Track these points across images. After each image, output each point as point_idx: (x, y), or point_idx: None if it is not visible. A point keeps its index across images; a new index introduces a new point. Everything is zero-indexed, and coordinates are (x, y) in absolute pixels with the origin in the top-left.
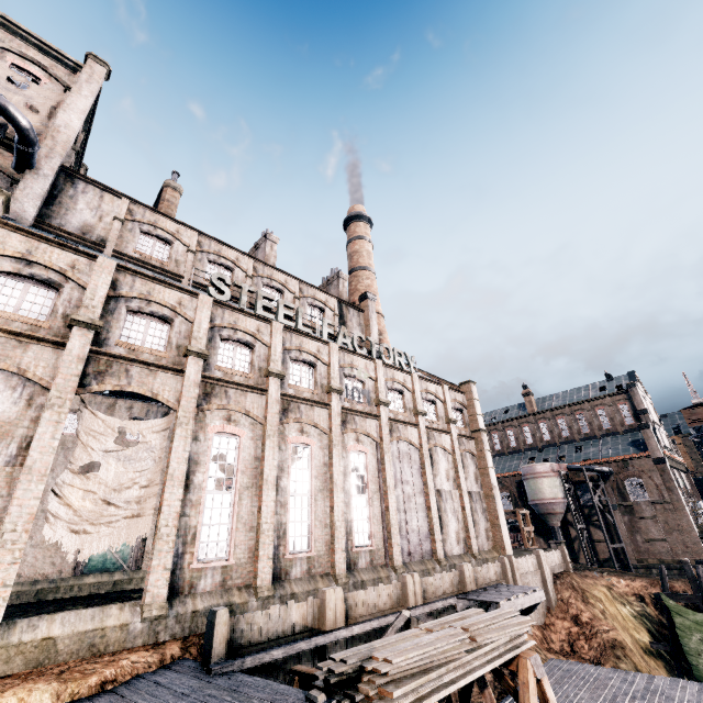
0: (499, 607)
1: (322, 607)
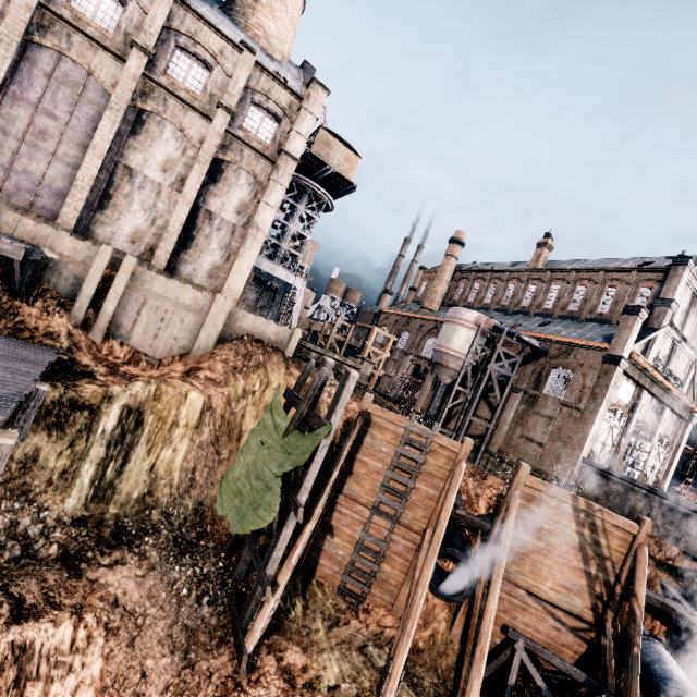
0: None
1: None
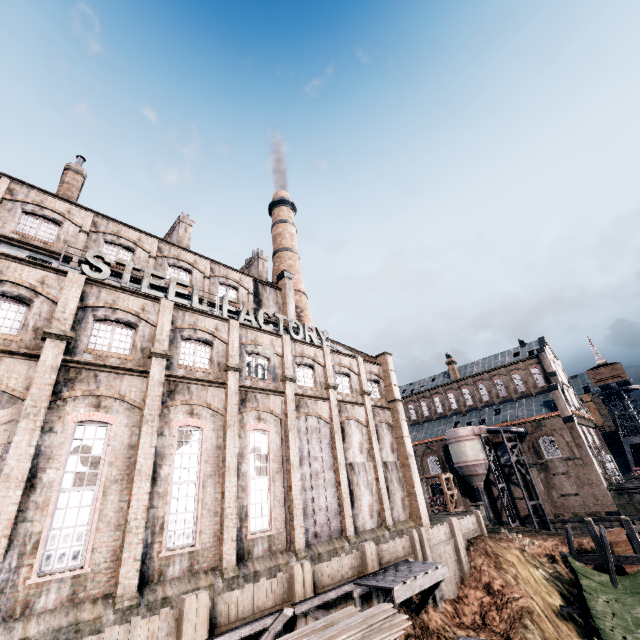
0: (393, 594)
1: (179, 620)
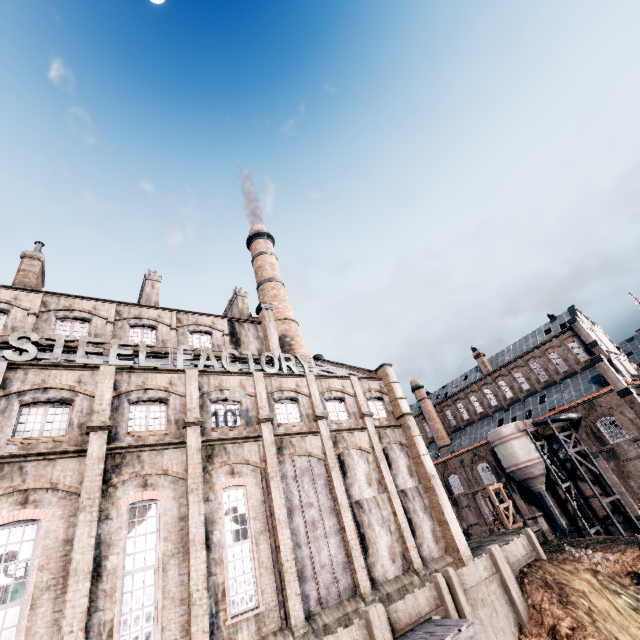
0: None
1: None
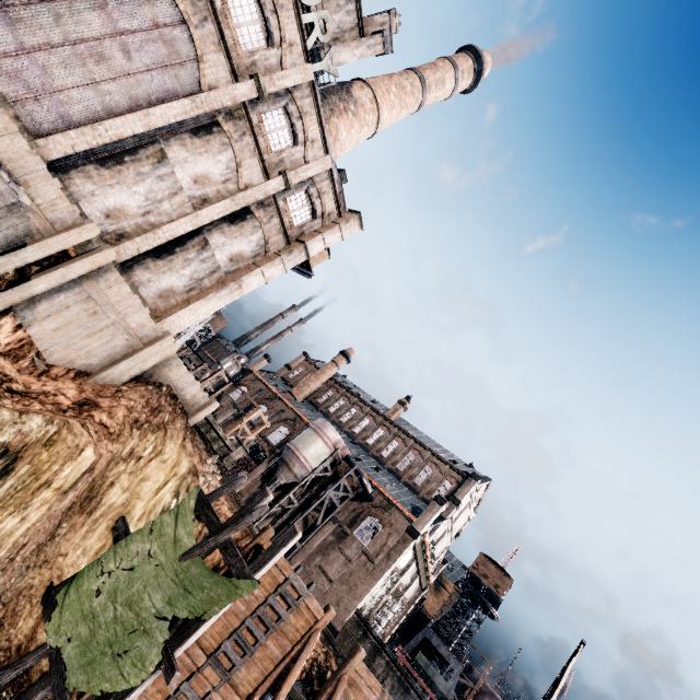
0: None
1: None
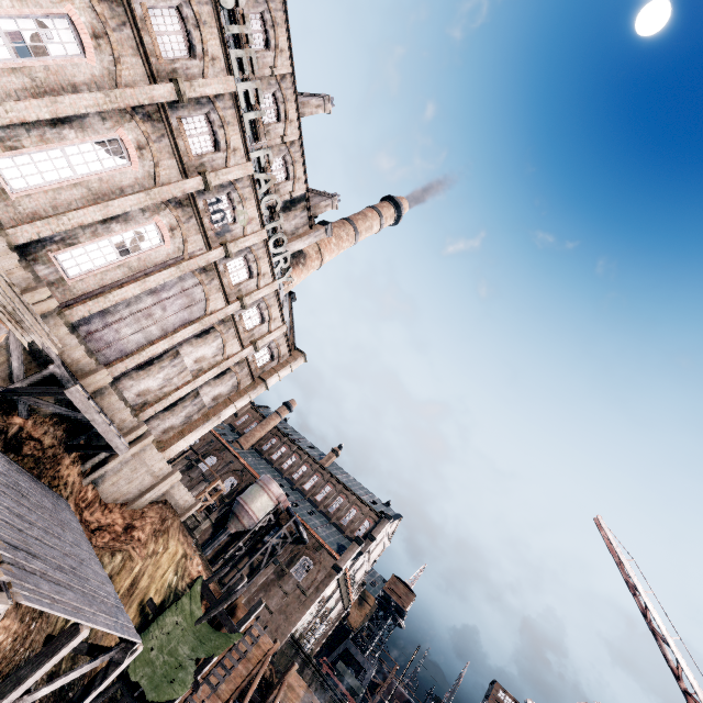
0: (72, 386)
1: None
